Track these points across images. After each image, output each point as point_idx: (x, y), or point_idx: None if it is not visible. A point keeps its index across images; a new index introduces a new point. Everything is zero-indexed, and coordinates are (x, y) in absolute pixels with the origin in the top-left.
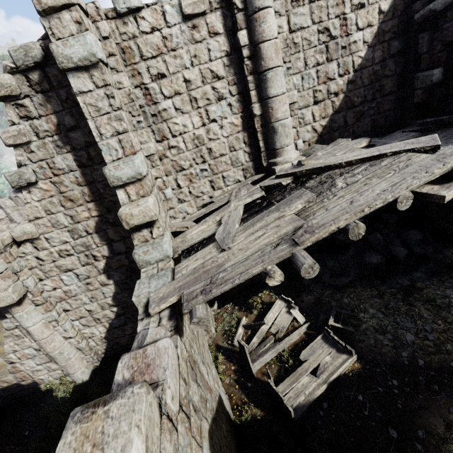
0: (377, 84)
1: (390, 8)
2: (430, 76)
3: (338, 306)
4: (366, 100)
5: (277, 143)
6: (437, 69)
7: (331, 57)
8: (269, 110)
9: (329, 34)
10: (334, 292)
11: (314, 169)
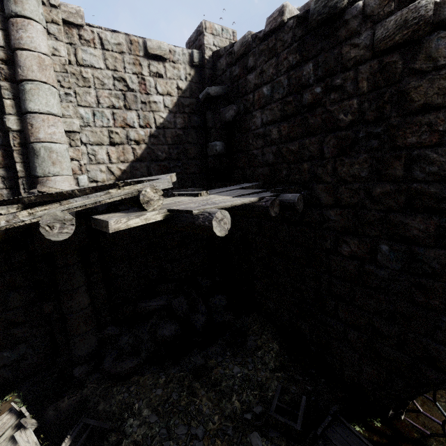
0: (182, 146)
1: (187, 88)
2: (215, 145)
3: (106, 411)
4: (171, 158)
5: (39, 168)
6: (220, 141)
7: (130, 106)
8: (28, 127)
9: (126, 84)
10: (112, 385)
11: (45, 196)
